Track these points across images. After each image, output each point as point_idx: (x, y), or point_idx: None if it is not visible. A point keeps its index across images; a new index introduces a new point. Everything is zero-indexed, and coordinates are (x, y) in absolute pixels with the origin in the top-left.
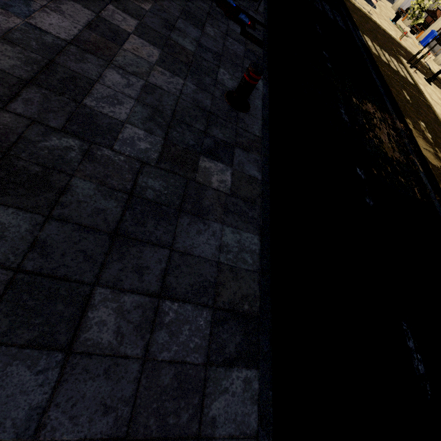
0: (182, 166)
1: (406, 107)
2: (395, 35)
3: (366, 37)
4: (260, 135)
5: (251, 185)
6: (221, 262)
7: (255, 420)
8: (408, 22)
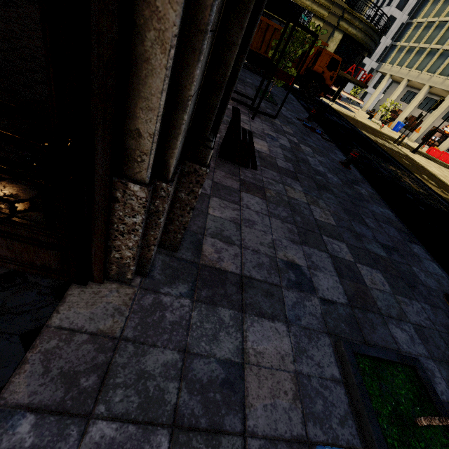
0: (350, 187)
1: (409, 167)
2: (376, 127)
3: (363, 131)
4: (362, 178)
5: (374, 195)
6: (385, 216)
7: (429, 258)
8: (377, 118)
